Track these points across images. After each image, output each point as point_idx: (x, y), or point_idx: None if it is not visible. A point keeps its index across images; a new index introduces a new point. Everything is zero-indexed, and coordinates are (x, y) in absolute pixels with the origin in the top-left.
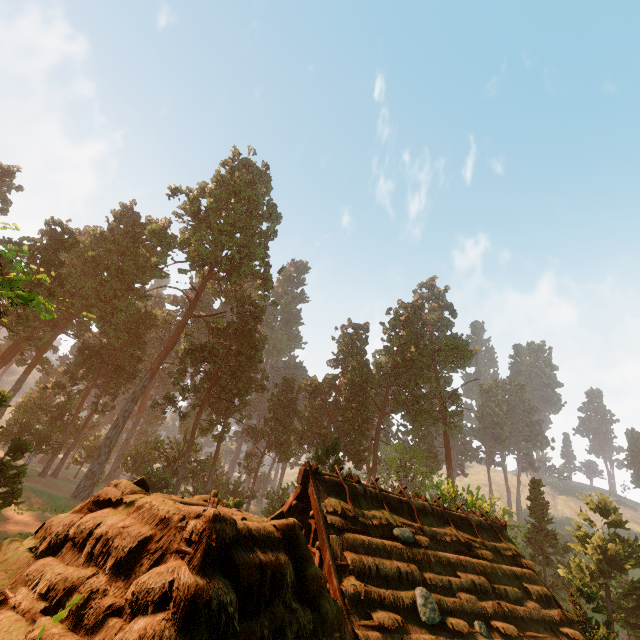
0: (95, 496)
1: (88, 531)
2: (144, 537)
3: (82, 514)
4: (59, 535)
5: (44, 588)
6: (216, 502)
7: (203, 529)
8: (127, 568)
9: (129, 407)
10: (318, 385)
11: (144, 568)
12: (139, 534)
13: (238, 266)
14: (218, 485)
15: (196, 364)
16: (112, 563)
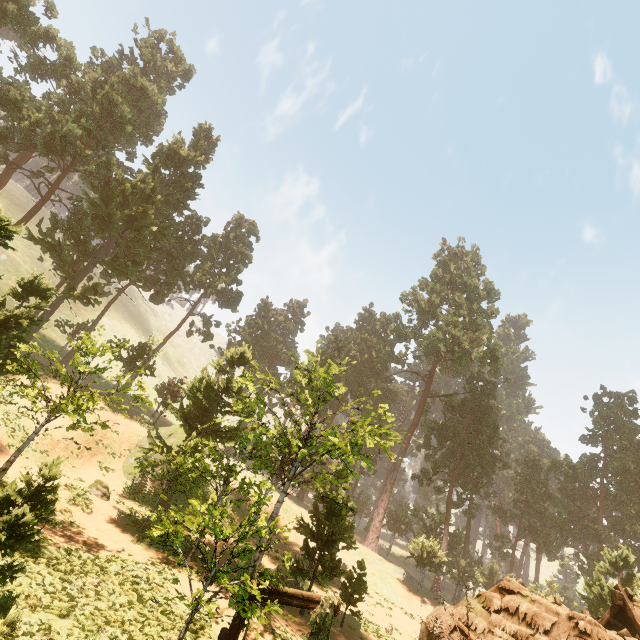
0: (501, 585)
1: (515, 607)
2: (553, 621)
3: (498, 594)
4: (496, 604)
5: (510, 631)
6: (588, 613)
7: (591, 628)
8: (552, 636)
9: (392, 476)
10: (574, 467)
11: (562, 639)
12: (549, 619)
13: (468, 351)
14: (470, 562)
15: (441, 441)
16: (543, 630)
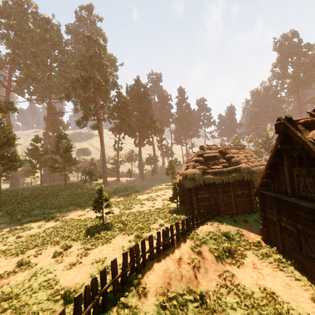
0: None
1: None
2: None
3: None
4: None
5: None
6: None
7: None
8: None
9: None
10: None
11: None
12: None
13: (309, 83)
14: None
15: None
16: None
